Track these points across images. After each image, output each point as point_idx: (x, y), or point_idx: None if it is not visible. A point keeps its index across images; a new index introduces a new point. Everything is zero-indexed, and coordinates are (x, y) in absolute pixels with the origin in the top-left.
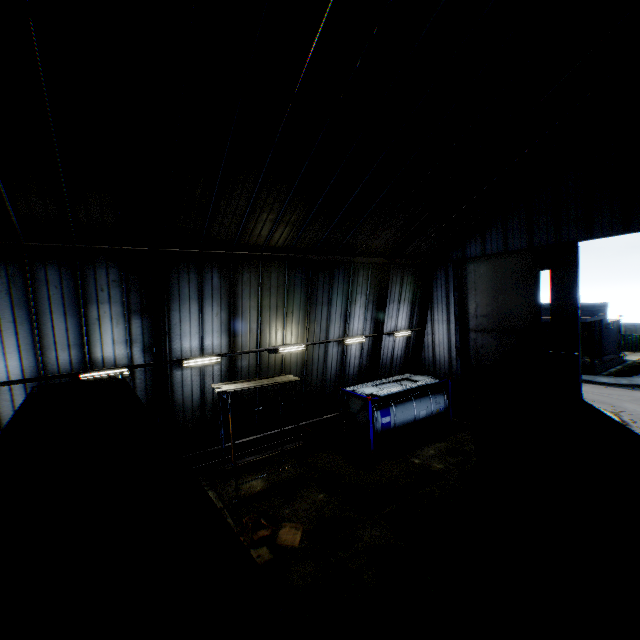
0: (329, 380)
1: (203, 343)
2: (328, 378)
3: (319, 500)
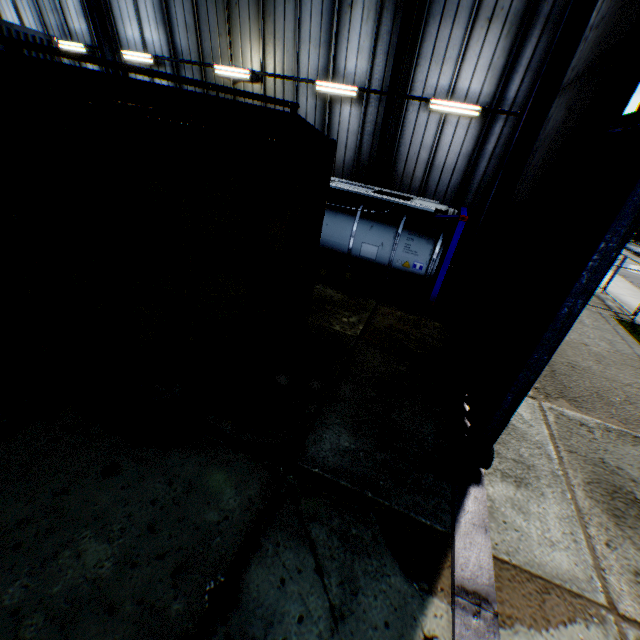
0: None
1: (144, 36)
2: None
3: None
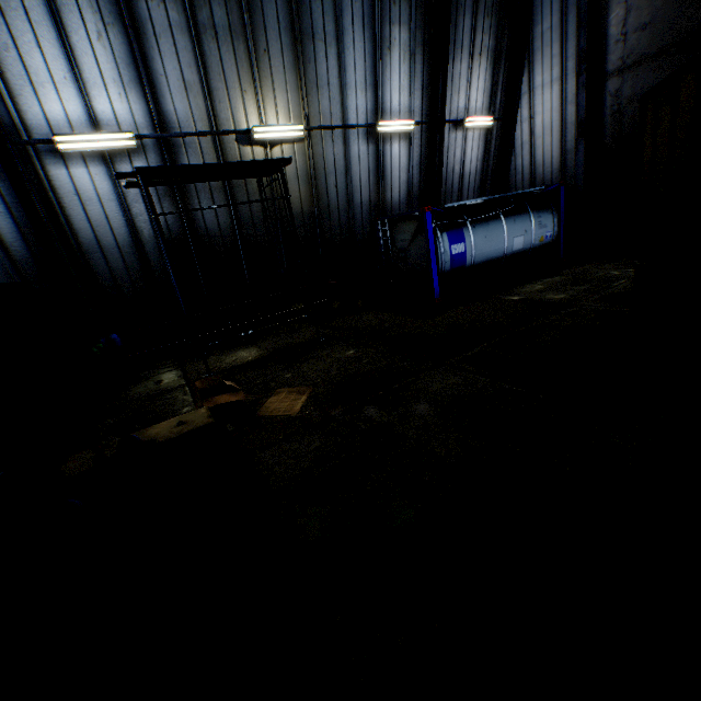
0: (359, 209)
1: (92, 108)
2: (357, 205)
3: (346, 357)
